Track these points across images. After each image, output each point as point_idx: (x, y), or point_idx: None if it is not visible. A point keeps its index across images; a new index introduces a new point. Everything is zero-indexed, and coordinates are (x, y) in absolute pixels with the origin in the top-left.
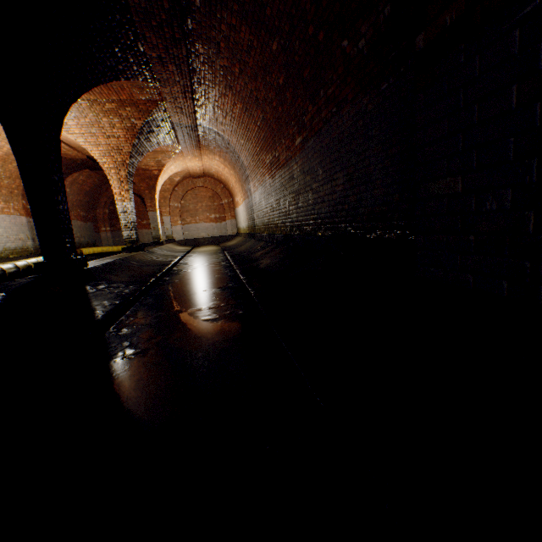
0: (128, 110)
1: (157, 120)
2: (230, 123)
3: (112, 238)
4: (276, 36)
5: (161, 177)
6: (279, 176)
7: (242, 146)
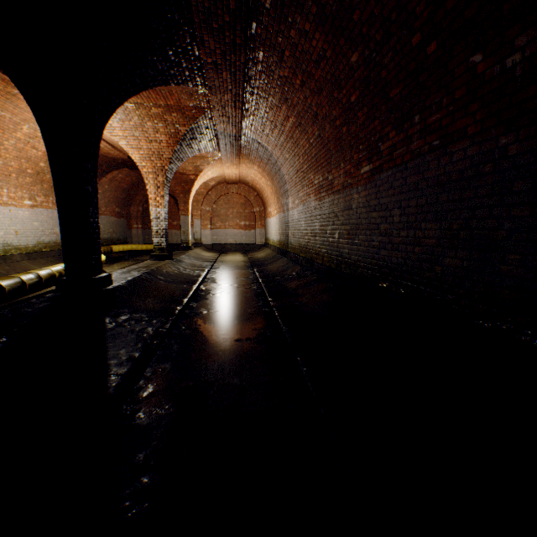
0: (173, 116)
1: (202, 127)
2: (278, 135)
3: (142, 235)
4: (359, 46)
5: (197, 182)
6: (330, 201)
7: (286, 160)
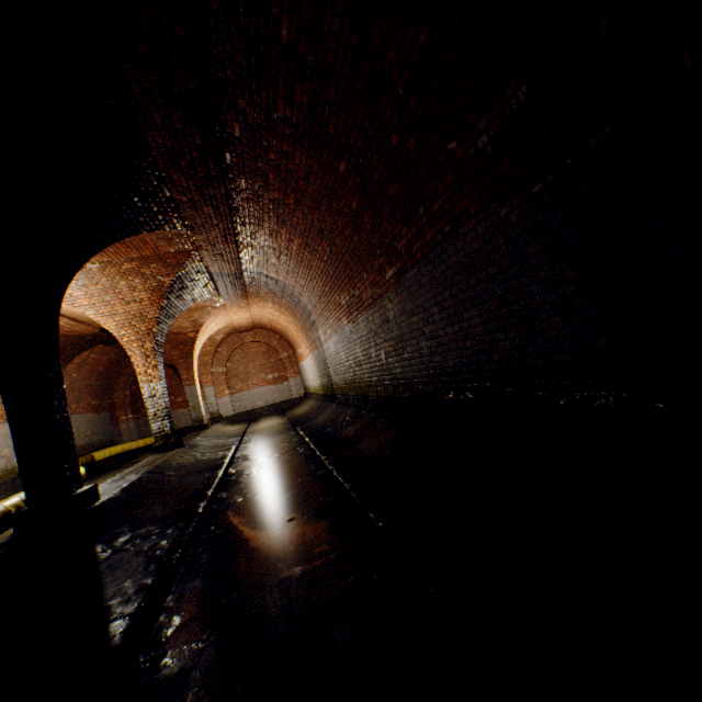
0: (153, 267)
1: (192, 273)
2: (286, 262)
3: (136, 428)
4: (344, 155)
5: (199, 339)
6: (365, 319)
7: (303, 287)
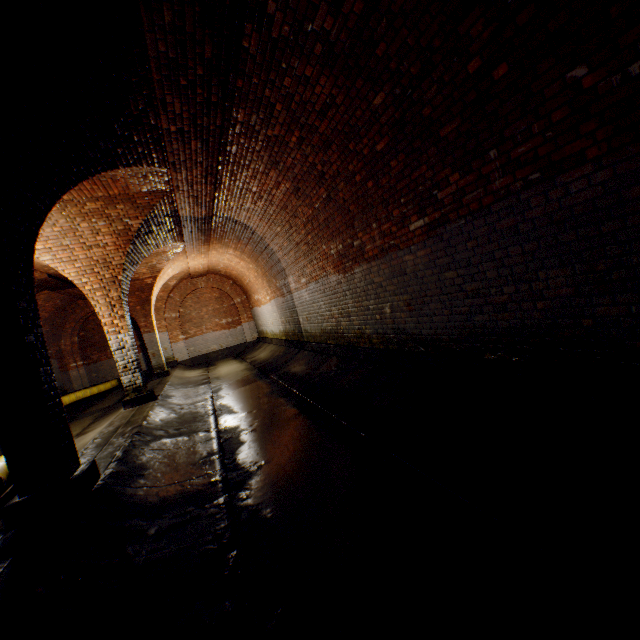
0: (119, 208)
1: (160, 216)
2: (264, 208)
3: (86, 375)
4: (386, 84)
5: (156, 285)
6: (364, 271)
7: (278, 234)
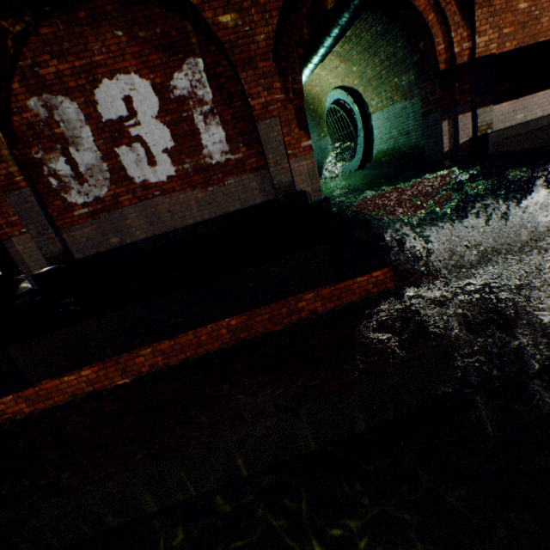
0: None
1: None
2: None
3: None
4: None
5: None
6: None
7: None
